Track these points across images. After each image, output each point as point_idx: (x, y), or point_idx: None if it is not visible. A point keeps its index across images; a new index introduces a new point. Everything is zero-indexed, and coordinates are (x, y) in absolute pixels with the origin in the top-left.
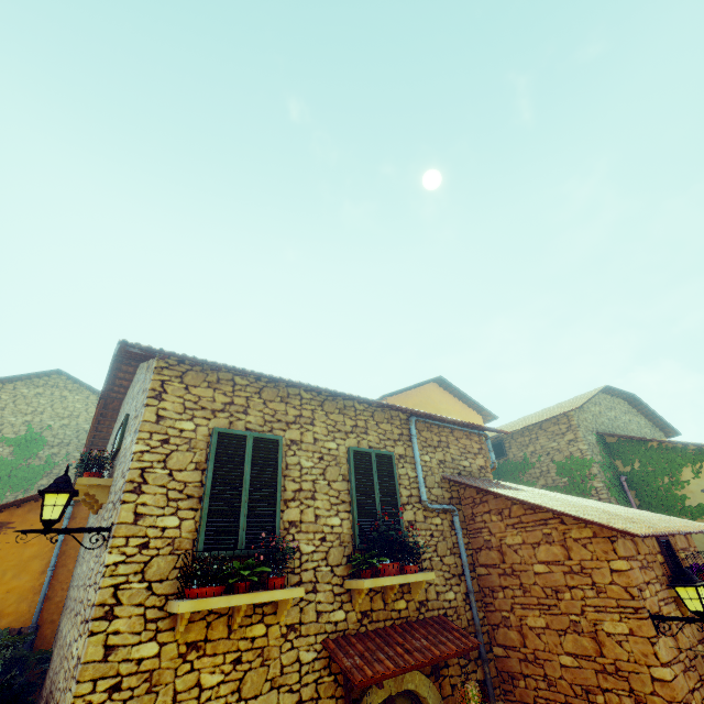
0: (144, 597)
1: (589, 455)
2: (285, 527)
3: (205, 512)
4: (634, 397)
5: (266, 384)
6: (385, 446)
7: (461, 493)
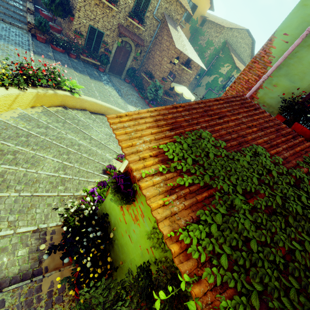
0: None
1: (215, 43)
2: None
3: None
4: (254, 42)
5: None
6: None
7: (165, 20)
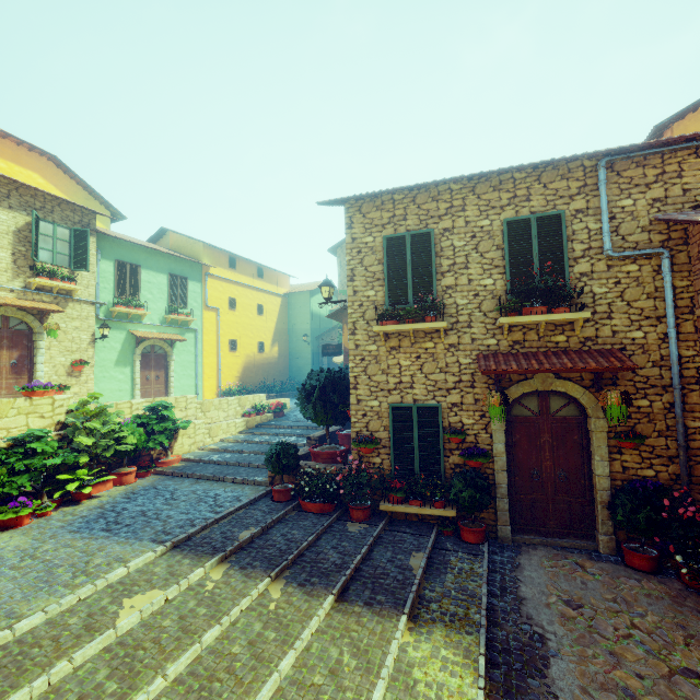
0: (366, 327)
1: None
2: (443, 290)
3: (386, 286)
4: None
5: (418, 191)
6: (555, 206)
7: (689, 231)
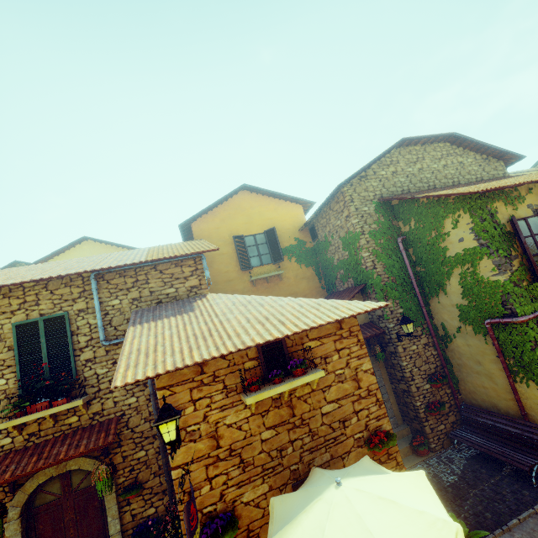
0: None
1: (358, 229)
2: None
3: None
4: (454, 136)
5: None
6: (61, 308)
7: None
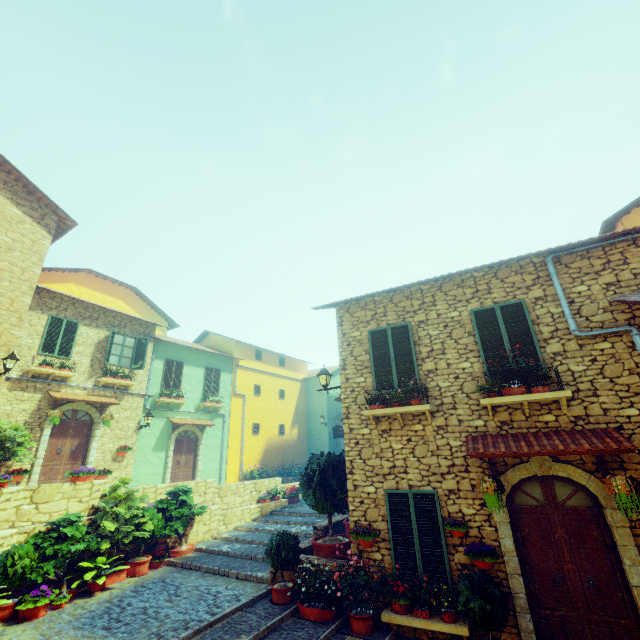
0: (358, 411)
1: None
2: (425, 374)
3: (373, 373)
4: None
5: (394, 293)
6: (514, 296)
7: None
